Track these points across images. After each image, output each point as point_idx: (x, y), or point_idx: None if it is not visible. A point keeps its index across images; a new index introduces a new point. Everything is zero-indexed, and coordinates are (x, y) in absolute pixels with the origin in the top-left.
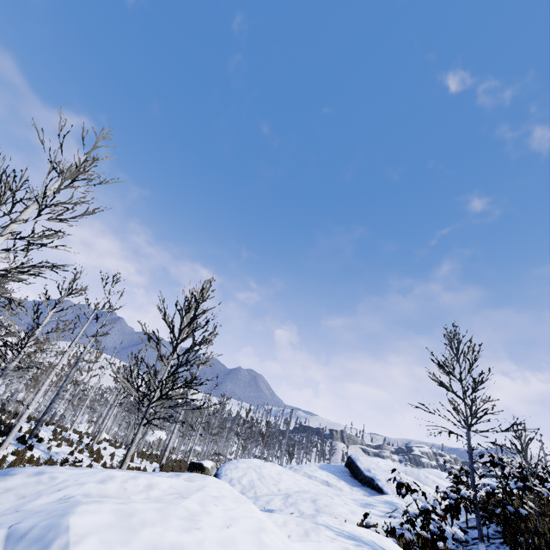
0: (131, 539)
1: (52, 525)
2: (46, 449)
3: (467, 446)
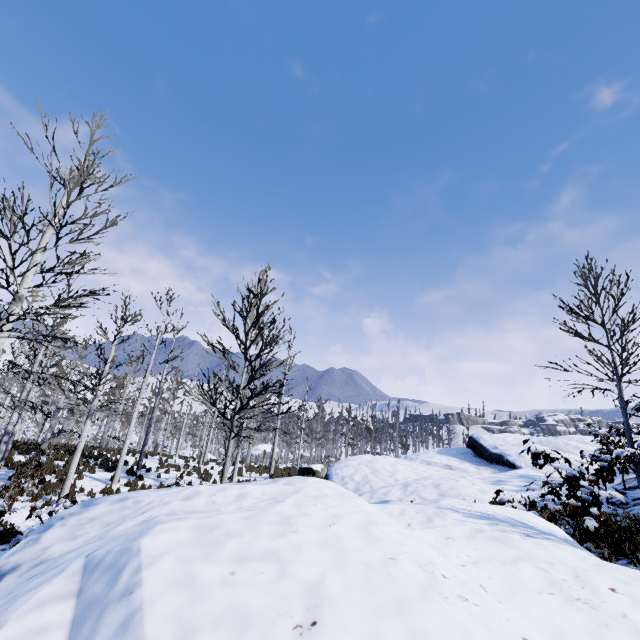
0: (213, 553)
1: (125, 549)
2: (156, 476)
3: (619, 400)
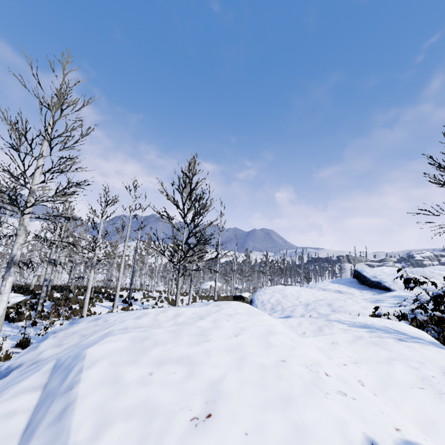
0: (140, 358)
1: (77, 355)
2: (141, 304)
3: None
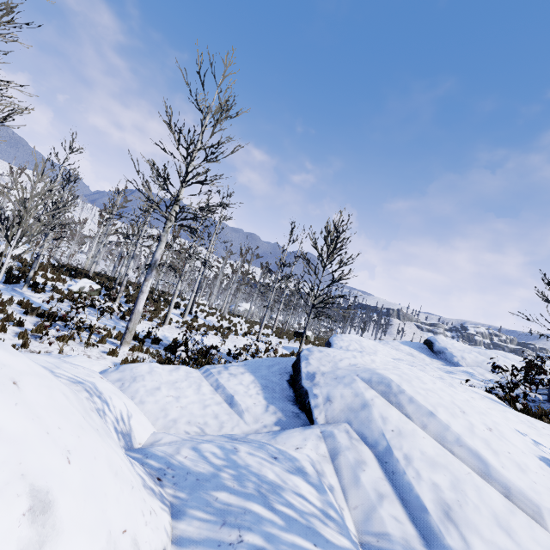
0: (413, 385)
1: (381, 378)
2: (203, 318)
3: None
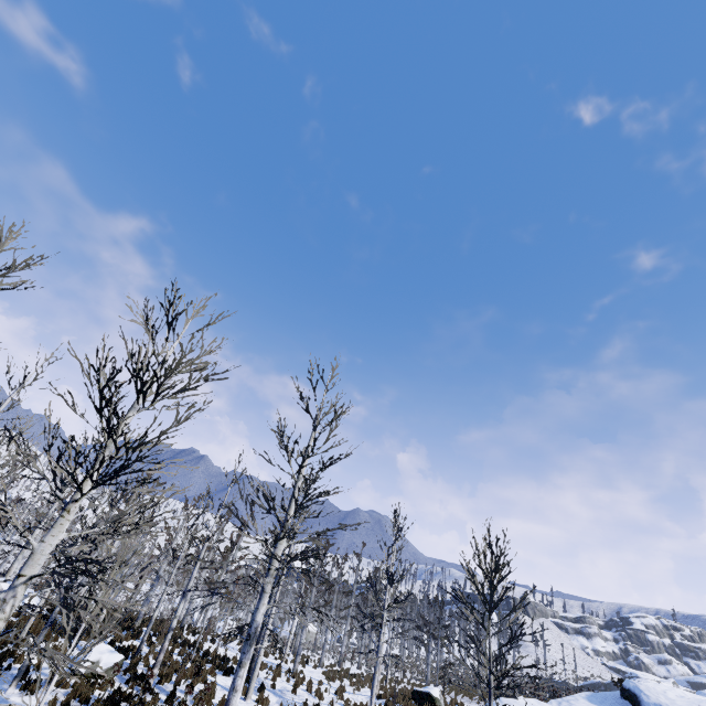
0: None
1: None
2: (270, 686)
3: None
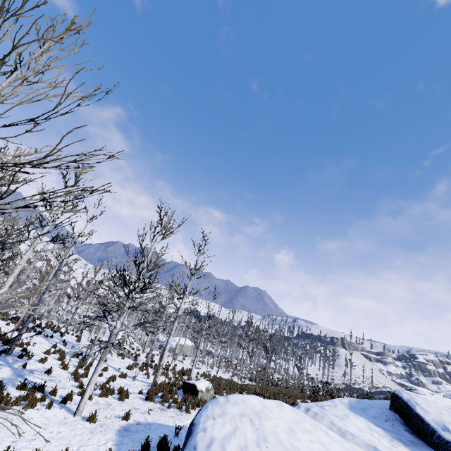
0: None
1: None
2: (21, 366)
3: None
